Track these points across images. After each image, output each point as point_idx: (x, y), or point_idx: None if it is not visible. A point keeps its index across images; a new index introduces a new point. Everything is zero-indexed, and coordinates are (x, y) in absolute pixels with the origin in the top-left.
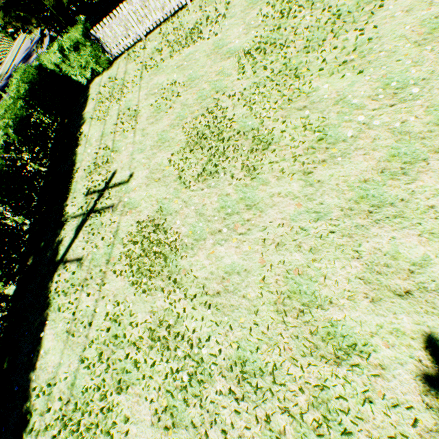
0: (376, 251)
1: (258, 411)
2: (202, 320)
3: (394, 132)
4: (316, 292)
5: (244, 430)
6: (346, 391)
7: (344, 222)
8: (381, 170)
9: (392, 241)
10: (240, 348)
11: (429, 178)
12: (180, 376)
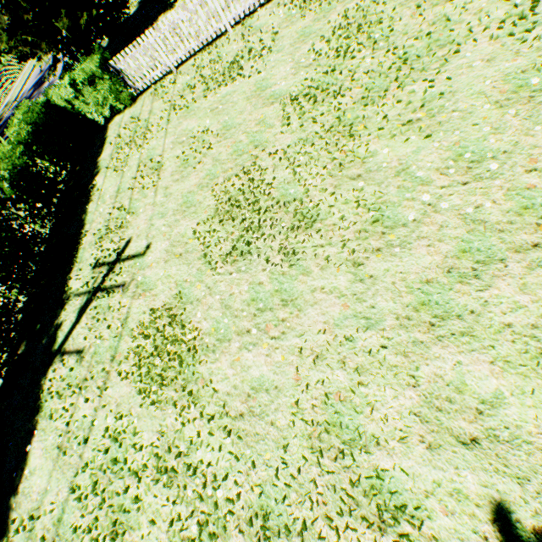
0: (438, 379)
1: None
2: (220, 450)
3: (465, 219)
4: (361, 427)
5: None
6: None
7: (400, 335)
8: (447, 269)
9: (457, 366)
10: (263, 493)
11: (506, 286)
12: (189, 524)
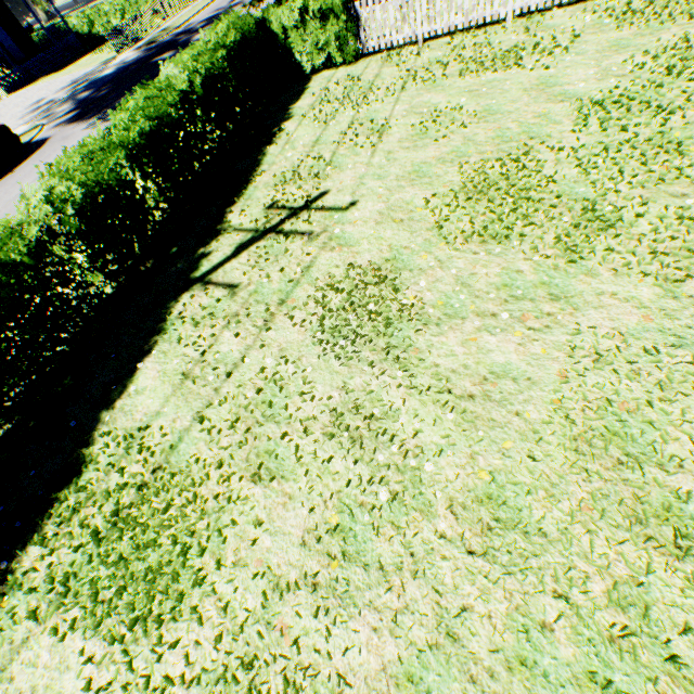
0: None
1: (507, 581)
2: (433, 425)
3: None
4: (655, 444)
5: (474, 601)
6: (686, 601)
7: None
8: None
9: None
10: (494, 482)
11: None
12: (373, 491)
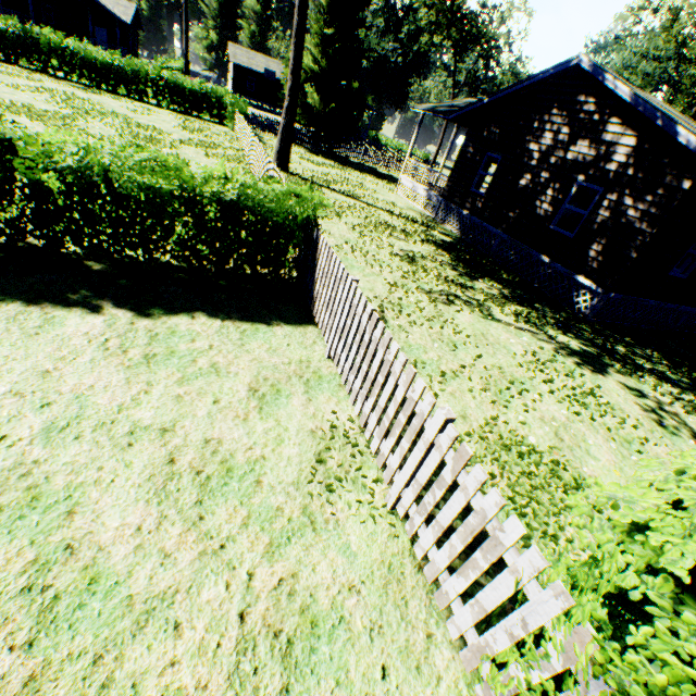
0: None
1: None
2: None
3: None
4: None
5: None
6: None
7: None
8: None
9: None
10: None
11: None
12: None
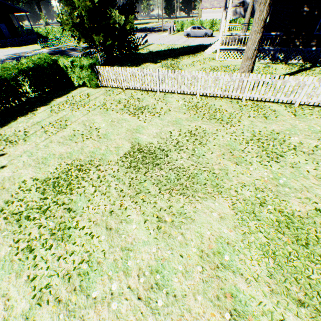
0: None
1: None
2: None
3: None
4: None
5: None
6: None
7: None
8: None
9: None
10: None
11: None
12: None
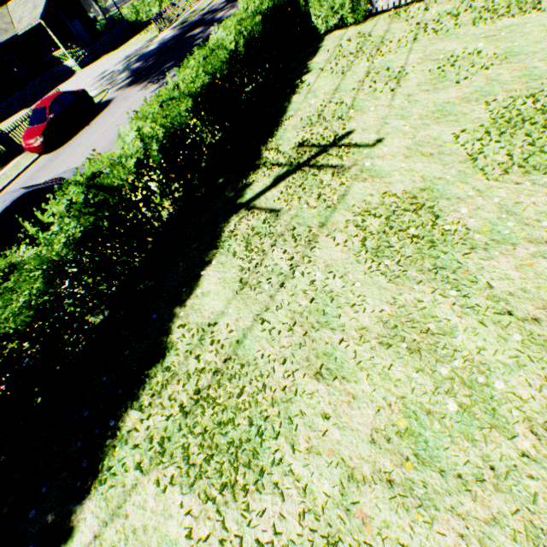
0: None
1: None
2: (497, 344)
3: None
4: None
5: None
6: None
7: None
8: None
9: None
10: None
11: None
12: (438, 400)
